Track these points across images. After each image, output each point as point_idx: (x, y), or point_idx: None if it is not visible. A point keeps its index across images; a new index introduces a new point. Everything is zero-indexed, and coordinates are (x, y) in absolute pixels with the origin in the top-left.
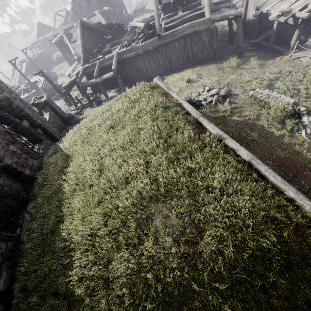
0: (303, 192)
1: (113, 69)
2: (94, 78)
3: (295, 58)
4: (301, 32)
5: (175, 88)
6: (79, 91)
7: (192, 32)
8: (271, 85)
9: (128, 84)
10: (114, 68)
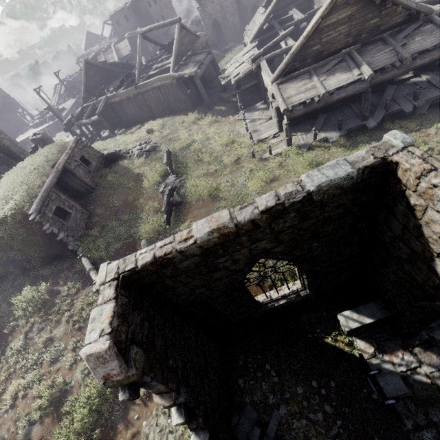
0: (114, 219)
1: (97, 114)
2: (85, 119)
3: (238, 119)
4: (240, 96)
5: (138, 137)
6: (84, 127)
7: (160, 85)
8: (192, 145)
9: (120, 126)
10: (97, 113)
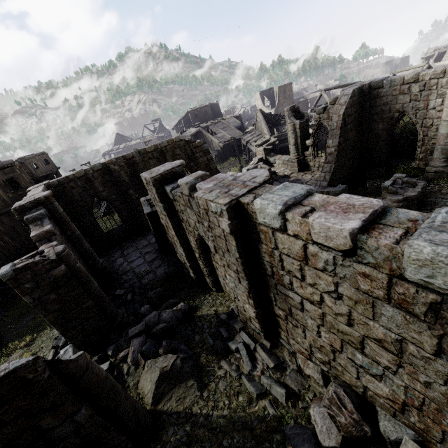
0: None
1: None
2: None
3: None
4: None
5: None
6: None
7: None
8: None
9: None
10: None
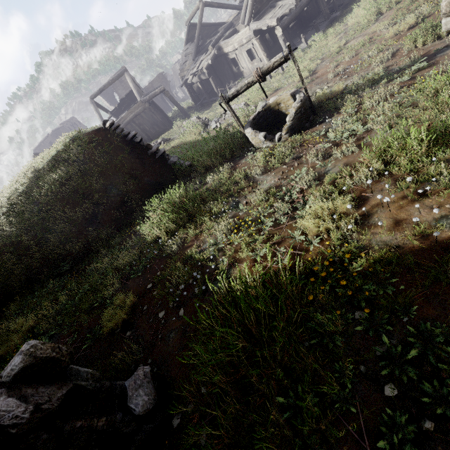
0: None
1: None
2: None
3: None
4: (214, 80)
5: None
6: None
7: (133, 117)
8: None
9: None
10: None
